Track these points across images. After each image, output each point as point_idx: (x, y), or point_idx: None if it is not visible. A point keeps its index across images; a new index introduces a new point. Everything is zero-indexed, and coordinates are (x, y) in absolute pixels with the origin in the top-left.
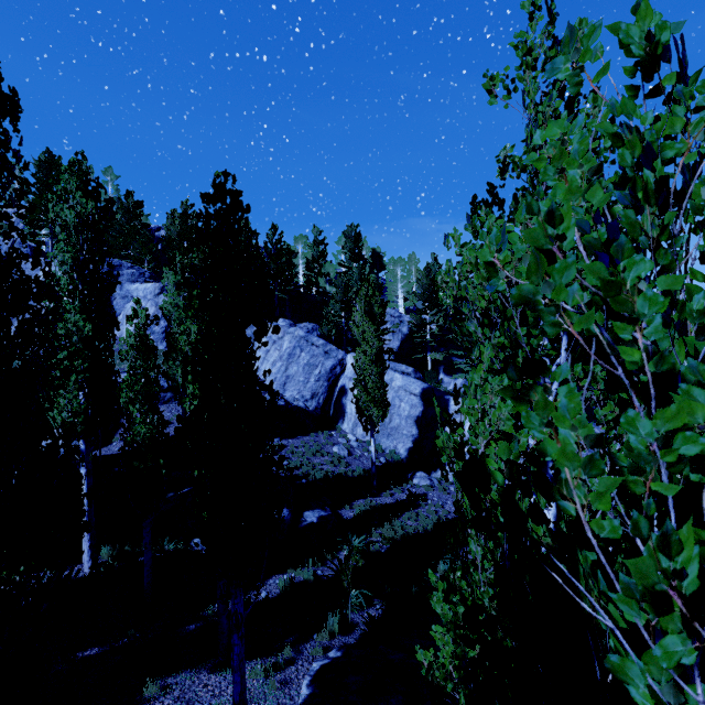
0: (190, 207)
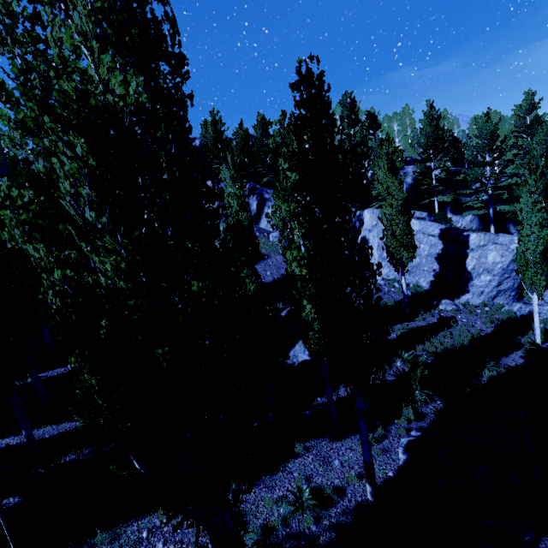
0: (216, 114)
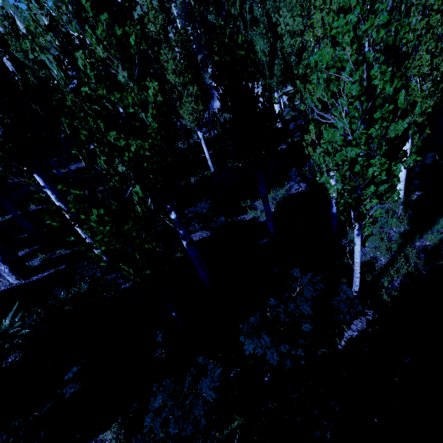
0: None
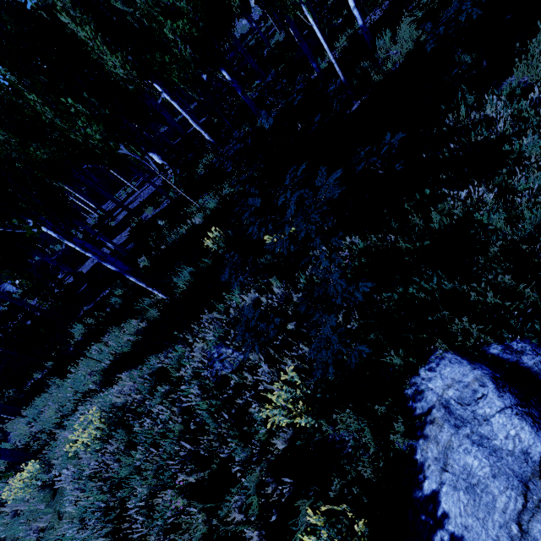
0: None
